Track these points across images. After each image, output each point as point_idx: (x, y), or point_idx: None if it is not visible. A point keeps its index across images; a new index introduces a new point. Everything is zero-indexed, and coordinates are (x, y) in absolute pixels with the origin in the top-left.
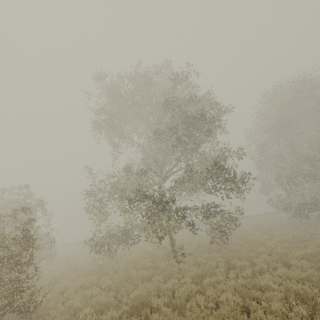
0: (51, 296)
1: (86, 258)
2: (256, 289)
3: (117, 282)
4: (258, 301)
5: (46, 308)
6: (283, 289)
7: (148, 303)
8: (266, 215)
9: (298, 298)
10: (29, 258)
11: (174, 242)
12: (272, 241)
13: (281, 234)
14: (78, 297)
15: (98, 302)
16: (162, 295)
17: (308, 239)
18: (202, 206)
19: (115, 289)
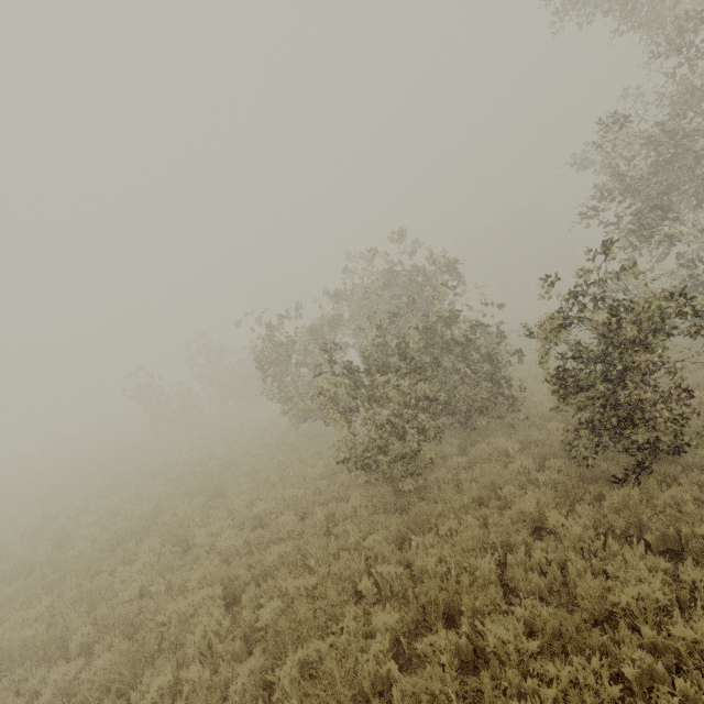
0: None
1: None
2: None
3: None
4: None
5: None
6: None
7: None
8: None
9: None
10: None
11: None
12: None
13: None
14: None
15: None
16: None
17: None
18: None
19: None
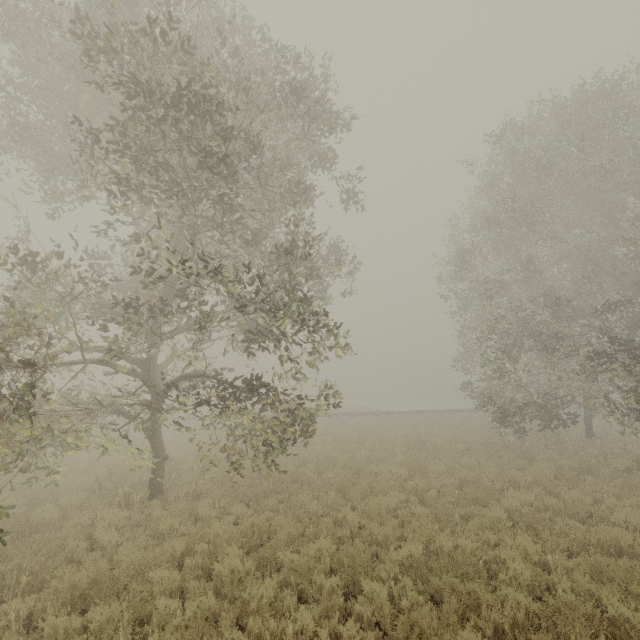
0: None
1: None
2: None
3: None
4: None
5: None
6: None
7: None
8: (467, 415)
9: None
10: None
11: (163, 461)
12: (397, 492)
13: (445, 469)
14: None
15: None
16: None
17: (484, 498)
18: (220, 384)
19: None
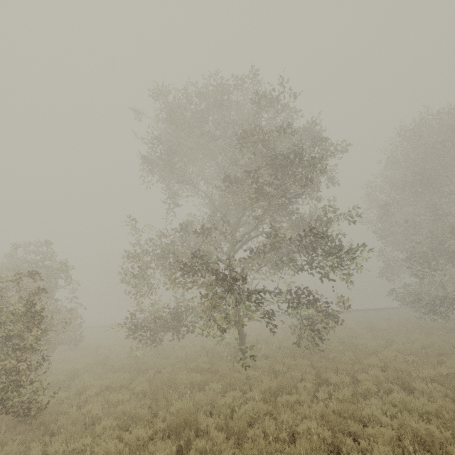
0: (65, 396)
1: (122, 348)
2: (355, 419)
3: (155, 386)
4: (356, 438)
5: (55, 413)
6: (397, 426)
7: (192, 423)
8: (386, 311)
9: (419, 441)
10: (34, 342)
11: (245, 337)
12: (390, 351)
13: (404, 340)
14: (99, 402)
15: (124, 412)
16: (216, 412)
17: (446, 352)
18: (289, 290)
19: (152, 396)
